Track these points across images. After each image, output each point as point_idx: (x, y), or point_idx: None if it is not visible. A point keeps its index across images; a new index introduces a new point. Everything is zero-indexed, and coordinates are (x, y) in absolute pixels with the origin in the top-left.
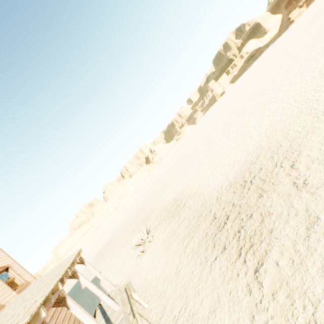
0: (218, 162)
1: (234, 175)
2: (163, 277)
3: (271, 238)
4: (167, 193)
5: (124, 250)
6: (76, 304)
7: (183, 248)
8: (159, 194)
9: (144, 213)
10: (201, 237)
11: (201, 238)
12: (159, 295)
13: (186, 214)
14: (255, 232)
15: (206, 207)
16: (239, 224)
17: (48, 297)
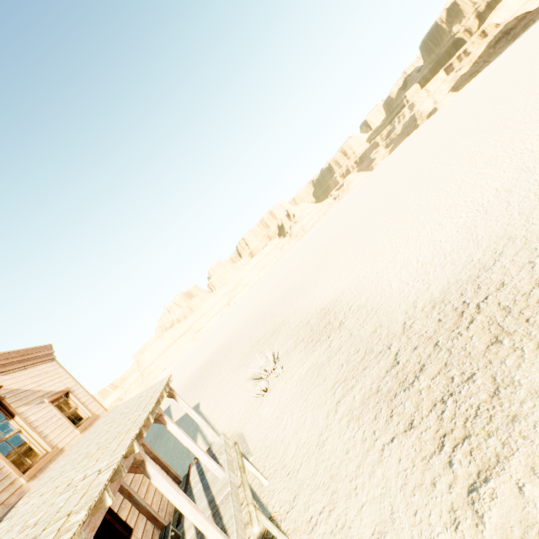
0: (412, 253)
1: (443, 287)
2: (295, 443)
3: (511, 432)
4: (311, 295)
5: (236, 379)
6: (159, 472)
7: (332, 403)
8: (297, 293)
9: (271, 323)
10: (368, 391)
11: (367, 394)
12: (287, 473)
13: (342, 342)
14: (477, 412)
15: (381, 338)
16: (444, 386)
17: (118, 469)
